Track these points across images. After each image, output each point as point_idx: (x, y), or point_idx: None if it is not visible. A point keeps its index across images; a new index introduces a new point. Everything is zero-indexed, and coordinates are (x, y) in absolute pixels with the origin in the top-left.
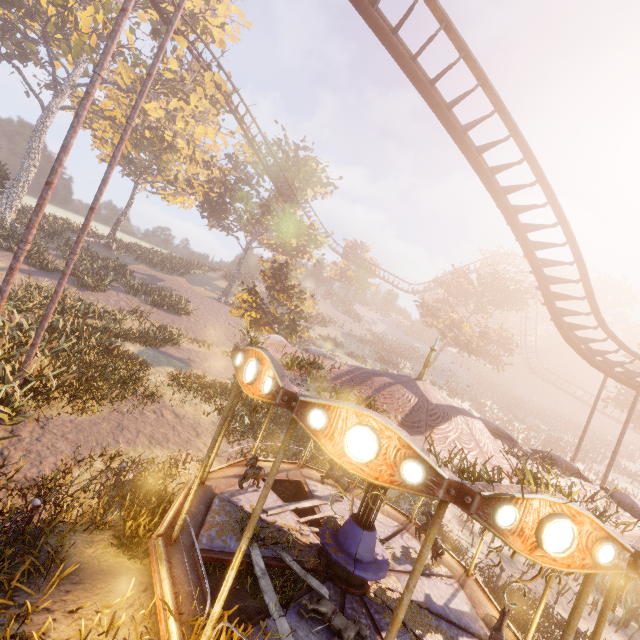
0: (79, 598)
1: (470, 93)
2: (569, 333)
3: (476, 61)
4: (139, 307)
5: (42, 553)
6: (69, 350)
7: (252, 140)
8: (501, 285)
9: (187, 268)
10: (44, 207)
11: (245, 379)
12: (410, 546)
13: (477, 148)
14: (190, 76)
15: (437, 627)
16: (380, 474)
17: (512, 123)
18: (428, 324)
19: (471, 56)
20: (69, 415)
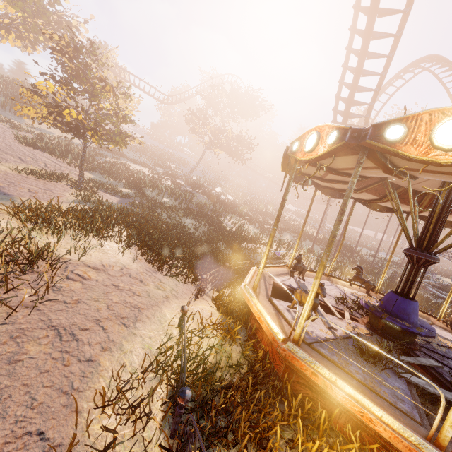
0: None
1: None
2: None
3: None
4: None
5: None
6: None
7: None
8: (247, 99)
9: None
10: None
11: None
12: (350, 292)
13: None
14: None
15: None
16: None
17: None
18: (194, 131)
19: None
20: None
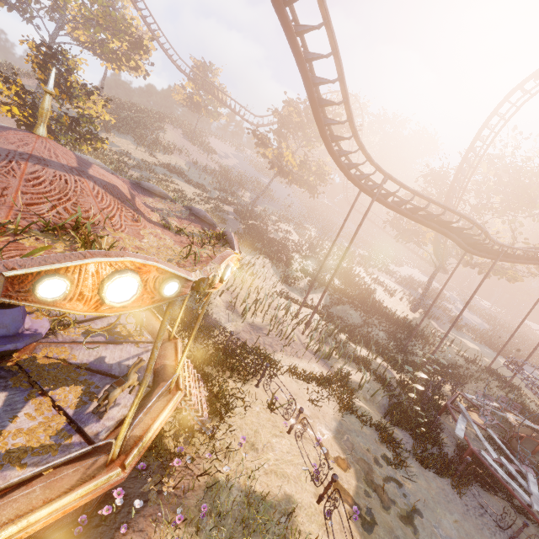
0: None
1: None
2: (332, 145)
3: None
4: None
5: None
6: None
7: None
8: None
9: None
10: None
11: None
12: (122, 323)
13: None
14: None
15: (84, 381)
16: None
17: None
18: (262, 155)
19: None
20: None
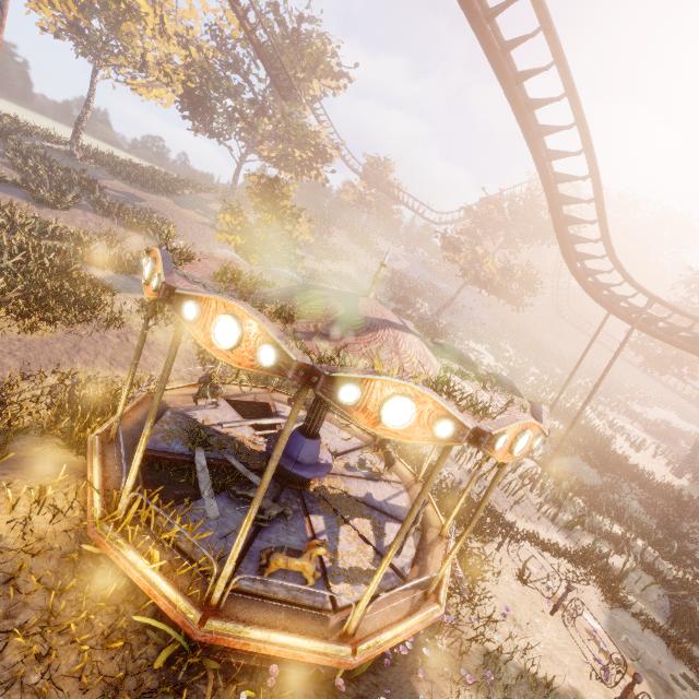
0: (15, 479)
1: None
2: (576, 264)
3: None
4: (110, 229)
5: None
6: (15, 269)
7: (234, 2)
8: (534, 214)
9: (174, 187)
10: None
11: (144, 280)
12: (368, 459)
13: (487, 12)
14: None
15: (368, 515)
16: (243, 360)
17: None
18: (450, 260)
19: None
20: (17, 334)
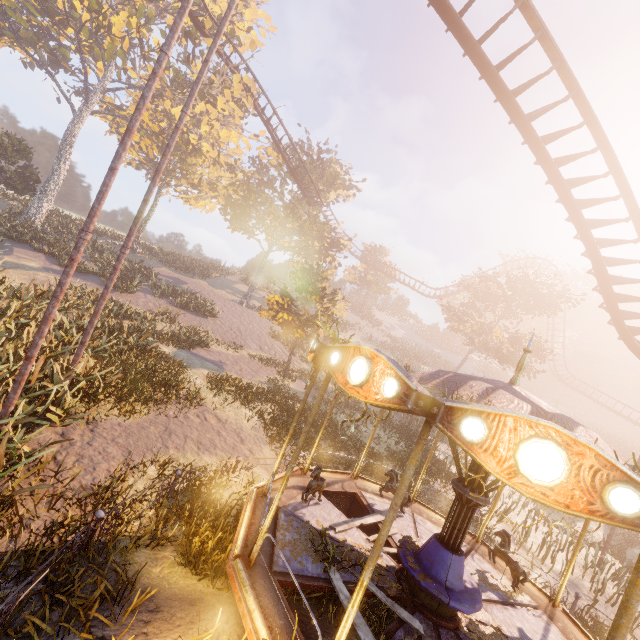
0: (161, 630)
1: (543, 76)
2: (632, 338)
3: (553, 41)
4: (167, 309)
5: (110, 573)
6: (110, 350)
7: (278, 142)
8: (533, 289)
9: (208, 271)
10: (106, 194)
11: (351, 380)
12: (484, 570)
13: (542, 138)
14: (218, 79)
15: None
16: (572, 501)
17: (588, 108)
18: (453, 329)
19: (548, 35)
20: (117, 418)
